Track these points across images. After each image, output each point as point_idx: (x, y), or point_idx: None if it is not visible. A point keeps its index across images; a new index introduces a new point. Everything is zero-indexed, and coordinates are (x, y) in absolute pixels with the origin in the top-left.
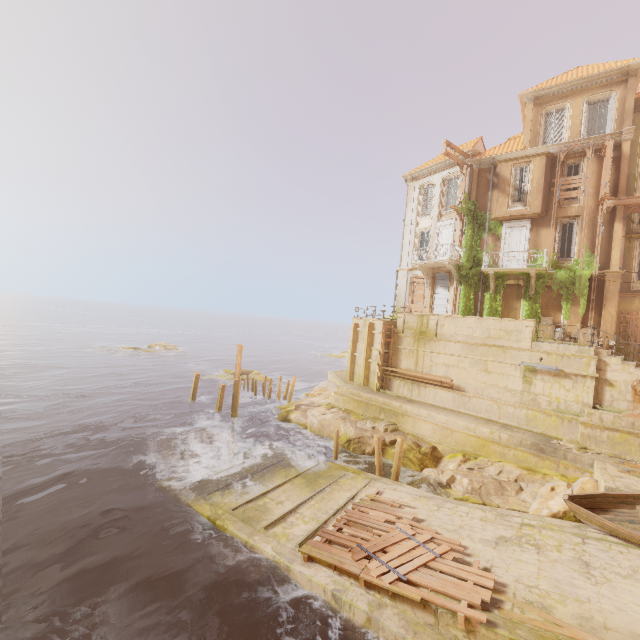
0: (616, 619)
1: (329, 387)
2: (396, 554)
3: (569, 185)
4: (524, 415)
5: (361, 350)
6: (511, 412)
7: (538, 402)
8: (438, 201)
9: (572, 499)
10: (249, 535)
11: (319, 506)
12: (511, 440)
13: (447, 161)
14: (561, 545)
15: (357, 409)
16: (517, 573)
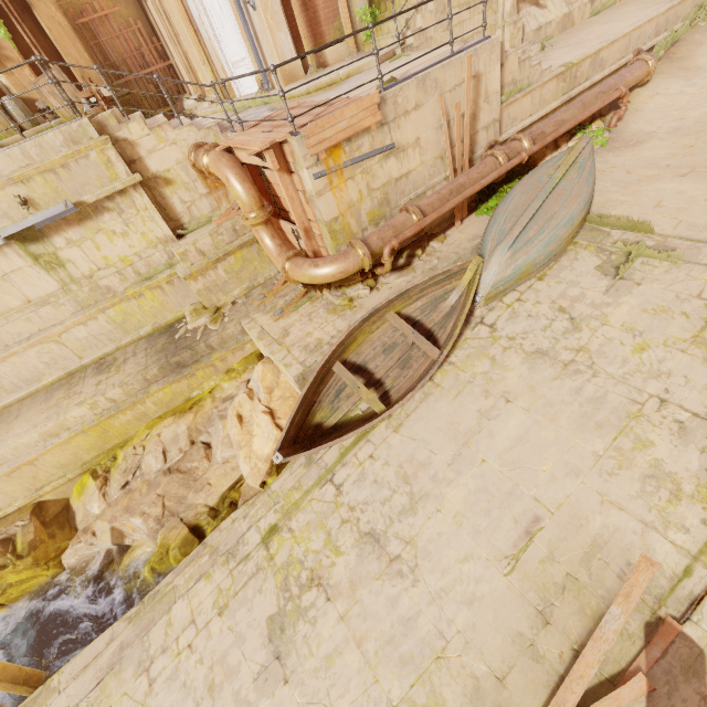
0: (487, 635)
1: None
2: None
3: None
4: (109, 323)
5: None
6: (86, 335)
7: (105, 287)
8: None
9: (284, 445)
10: None
11: None
12: (131, 389)
13: None
14: (329, 532)
15: None
16: None
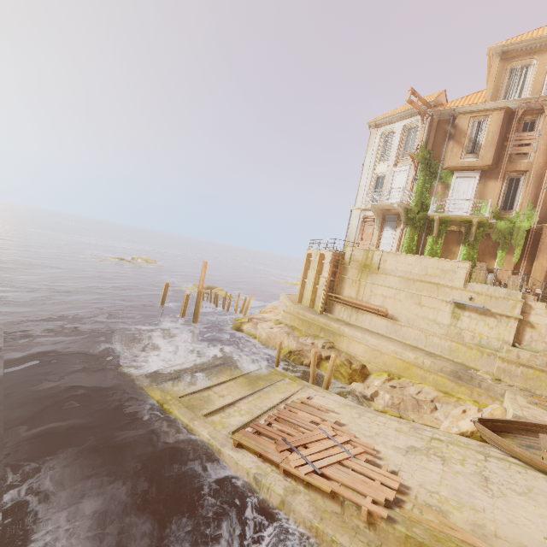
0: (507, 530)
1: (280, 306)
2: (315, 450)
3: (522, 141)
4: (448, 346)
5: (311, 277)
6: (436, 342)
7: (462, 336)
8: (396, 148)
9: (481, 422)
10: (190, 419)
11: (255, 403)
12: (433, 366)
13: (410, 110)
14: (465, 460)
15: (301, 327)
16: (421, 479)
